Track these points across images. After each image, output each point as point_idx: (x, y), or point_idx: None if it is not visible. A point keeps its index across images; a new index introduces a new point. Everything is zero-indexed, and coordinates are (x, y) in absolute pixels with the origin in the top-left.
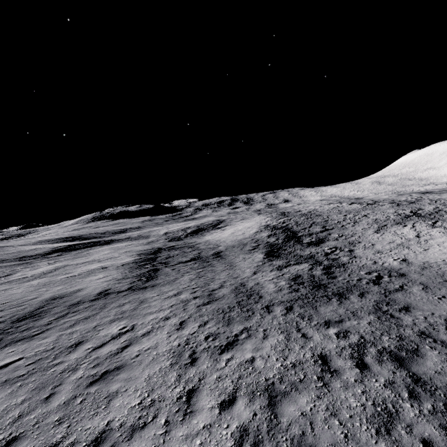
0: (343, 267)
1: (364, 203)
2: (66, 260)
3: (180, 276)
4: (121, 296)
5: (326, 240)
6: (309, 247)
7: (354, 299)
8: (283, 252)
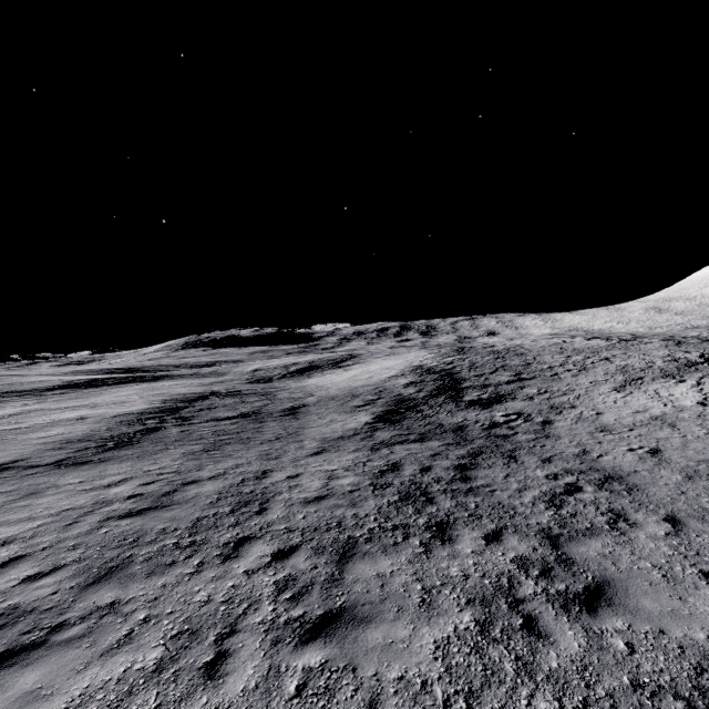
0: (508, 455)
1: (615, 338)
2: (51, 402)
3: (177, 445)
4: (18, 476)
5: (509, 398)
6: (467, 409)
7: (466, 544)
8: (413, 415)
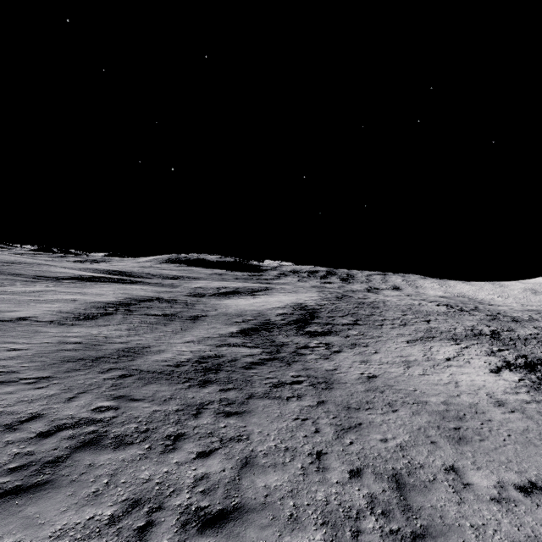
0: (289, 363)
1: (457, 308)
2: (62, 287)
3: (115, 324)
4: (29, 324)
5: (333, 334)
6: (299, 336)
7: (208, 389)
8: (264, 333)
